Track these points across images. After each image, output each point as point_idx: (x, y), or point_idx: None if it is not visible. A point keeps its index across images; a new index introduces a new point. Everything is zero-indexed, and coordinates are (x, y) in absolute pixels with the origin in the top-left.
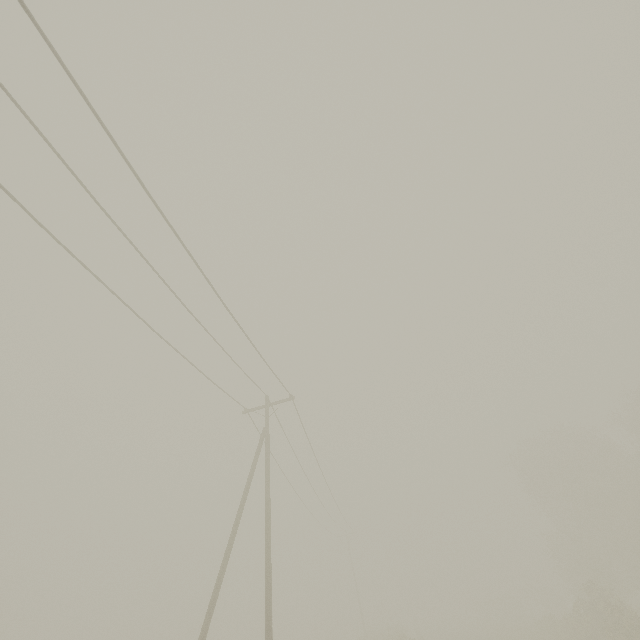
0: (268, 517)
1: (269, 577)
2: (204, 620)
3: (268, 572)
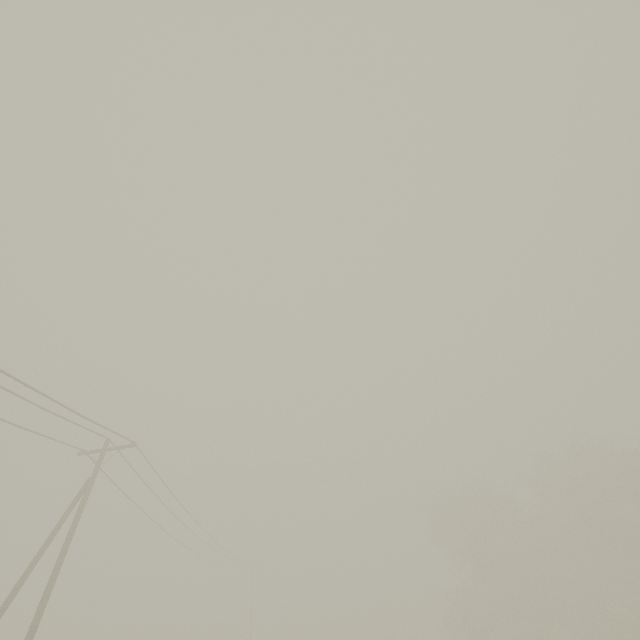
0: (47, 591)
1: None
2: None
3: None
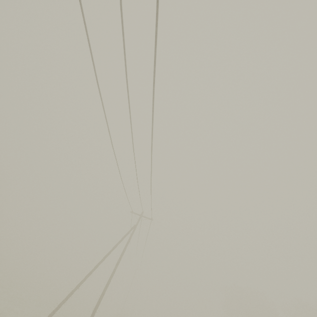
0: (118, 262)
1: (107, 286)
2: (78, 285)
3: (108, 284)
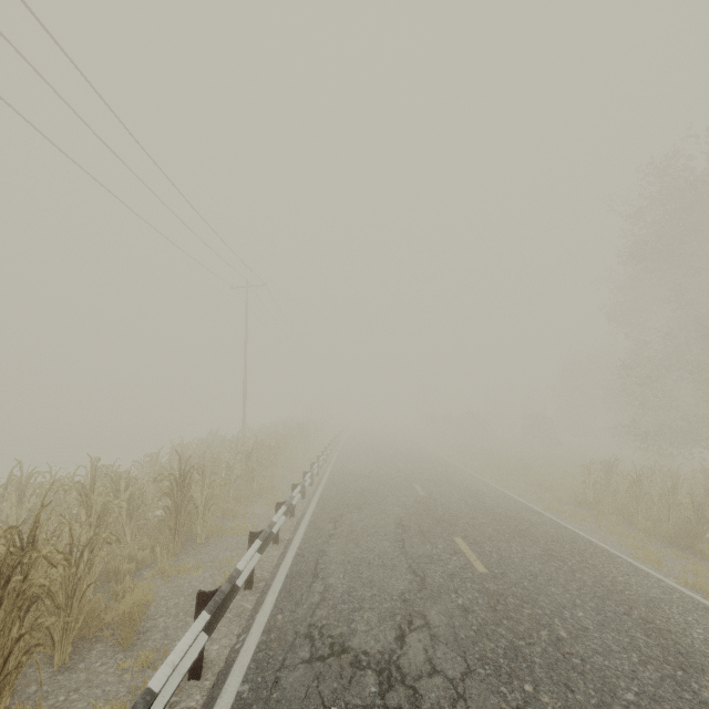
0: None
1: None
2: None
3: None
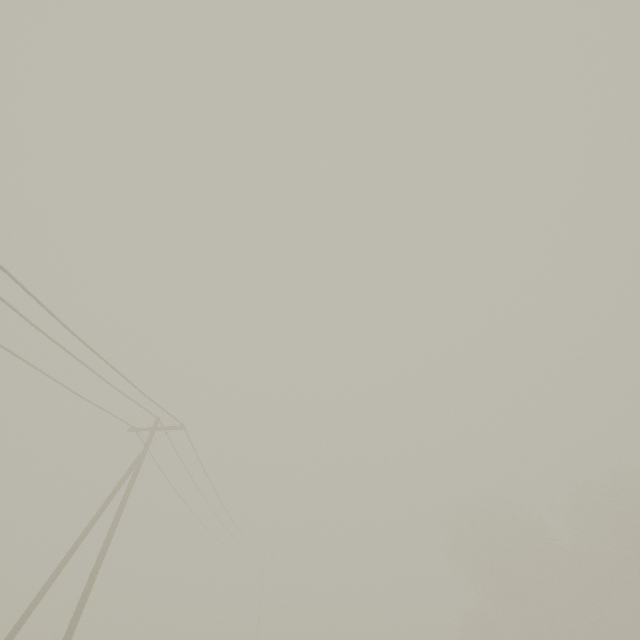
0: (98, 562)
1: (68, 637)
2: None
3: (69, 631)
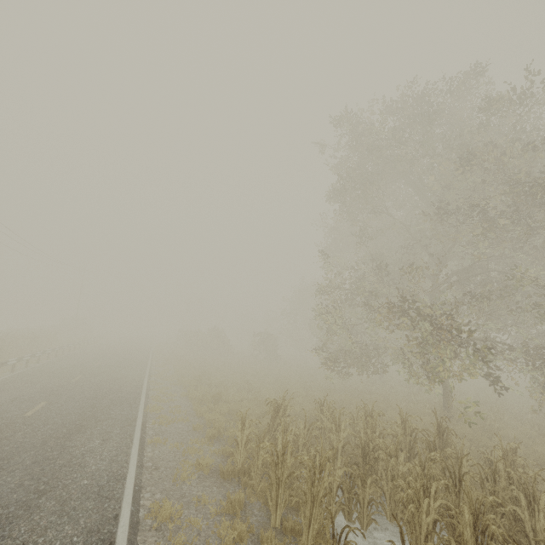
0: None
1: None
2: None
3: None
